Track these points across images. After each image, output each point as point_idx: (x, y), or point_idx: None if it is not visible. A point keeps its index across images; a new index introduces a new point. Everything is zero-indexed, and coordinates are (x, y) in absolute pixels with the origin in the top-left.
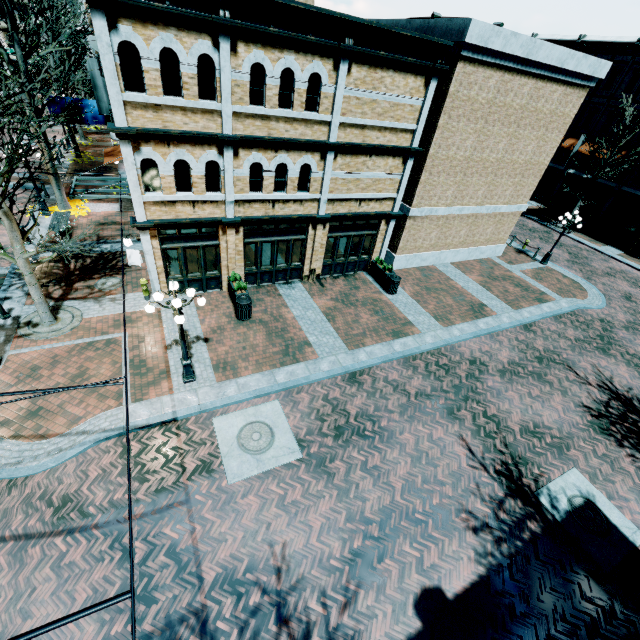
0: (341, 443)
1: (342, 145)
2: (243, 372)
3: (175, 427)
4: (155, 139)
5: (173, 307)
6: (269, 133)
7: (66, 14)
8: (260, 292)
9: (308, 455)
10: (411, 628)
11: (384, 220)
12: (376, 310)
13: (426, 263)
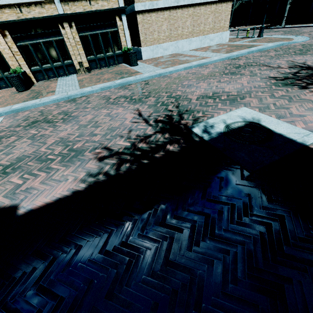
0: (27, 128)
1: None
2: None
3: None
4: None
5: None
6: None
7: None
8: (45, 82)
9: None
10: None
11: (117, 16)
12: (117, 73)
13: (169, 52)
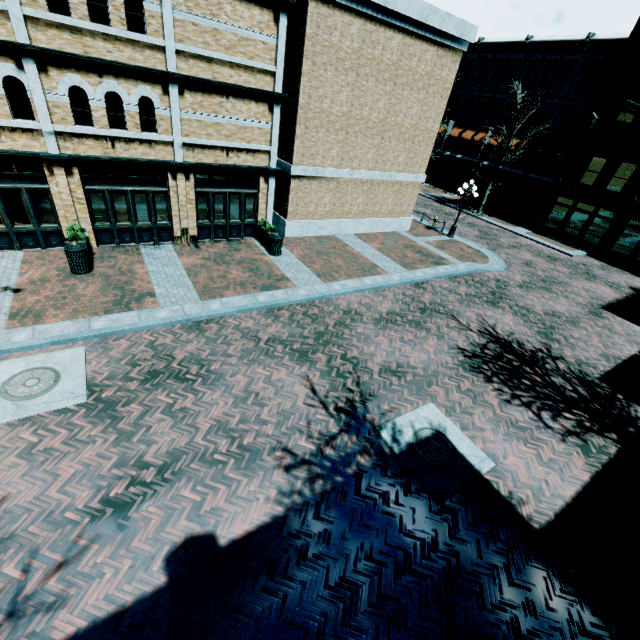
0: (149, 387)
1: (185, 77)
2: (49, 320)
3: None
4: None
5: None
6: (85, 51)
7: None
8: (116, 251)
9: (96, 400)
10: (149, 586)
11: (263, 177)
12: (252, 268)
13: (325, 232)
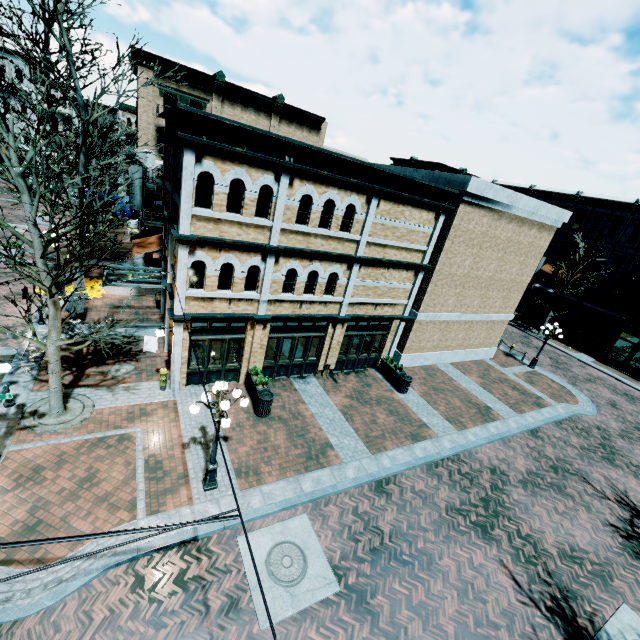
0: (380, 571)
1: (367, 259)
2: (267, 478)
3: (195, 548)
4: (210, 245)
5: (216, 407)
6: (307, 246)
7: (116, 131)
8: (276, 386)
9: (346, 587)
10: None
11: (395, 322)
12: (391, 410)
13: (428, 362)
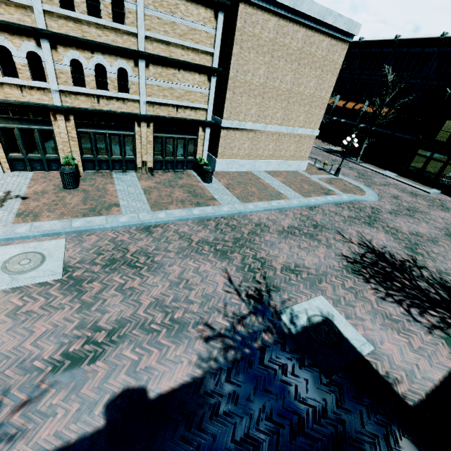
0: (108, 270)
1: (150, 55)
2: (43, 219)
3: None
4: None
5: None
6: (83, 35)
7: None
8: (96, 175)
9: (68, 277)
10: (90, 427)
11: (201, 127)
12: (190, 190)
13: (244, 169)
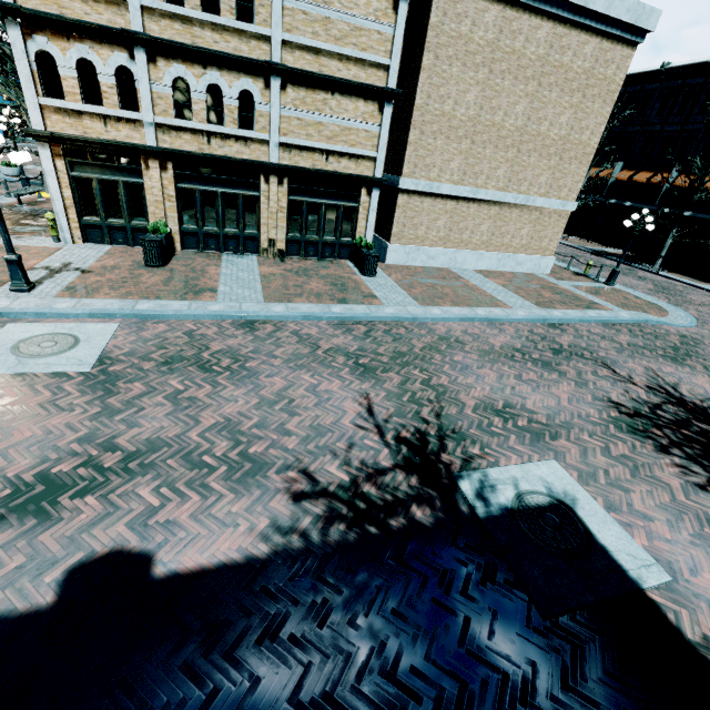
0: (165, 369)
1: (289, 69)
2: (99, 296)
3: None
4: (51, 28)
5: None
6: (193, 42)
7: None
8: (198, 255)
9: (101, 371)
10: (25, 602)
11: (365, 188)
12: (336, 283)
13: (436, 263)
